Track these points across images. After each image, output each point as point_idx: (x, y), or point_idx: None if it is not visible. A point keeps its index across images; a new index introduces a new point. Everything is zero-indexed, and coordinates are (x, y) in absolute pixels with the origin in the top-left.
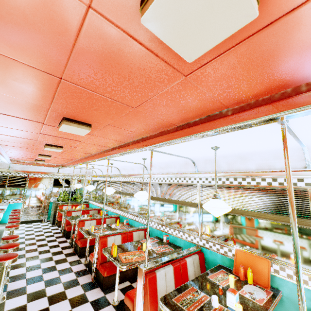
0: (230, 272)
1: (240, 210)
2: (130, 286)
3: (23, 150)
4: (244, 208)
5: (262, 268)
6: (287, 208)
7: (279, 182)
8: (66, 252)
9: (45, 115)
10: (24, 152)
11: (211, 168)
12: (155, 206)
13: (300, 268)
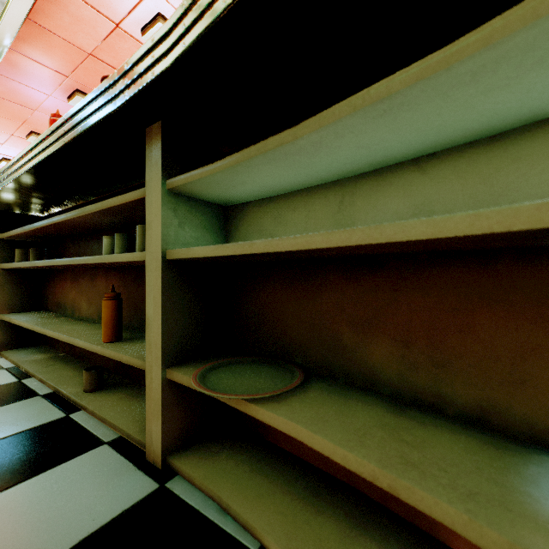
0: None
1: None
2: None
3: (7, 114)
4: None
5: None
6: None
7: None
8: None
9: (134, 6)
10: (2, 123)
11: None
12: None
13: None
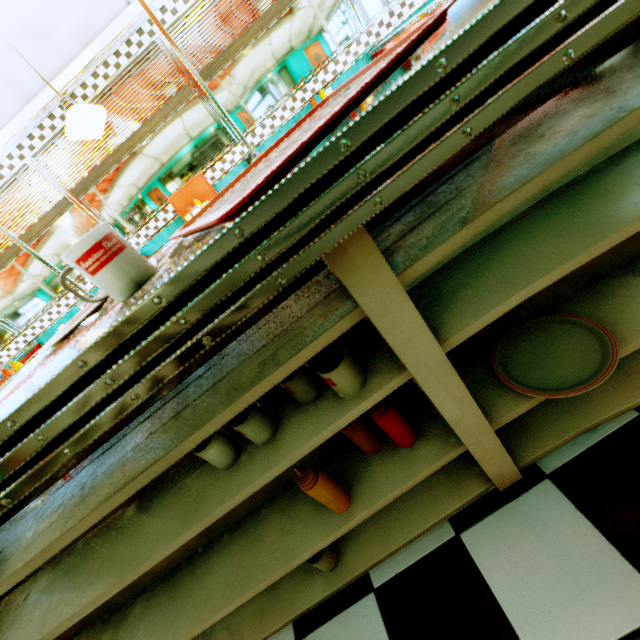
0: None
1: (126, 141)
2: None
3: None
4: (127, 135)
5: (203, 189)
6: (162, 88)
7: (125, 54)
8: None
9: None
10: None
11: (16, 103)
12: None
13: (190, 64)
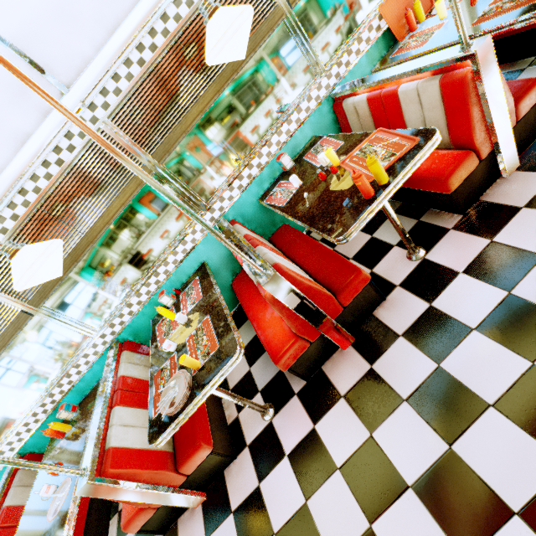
0: (396, 49)
1: None
2: (358, 257)
3: None
4: None
5: None
6: None
7: None
8: (201, 533)
9: None
10: None
11: None
12: (191, 159)
13: None
